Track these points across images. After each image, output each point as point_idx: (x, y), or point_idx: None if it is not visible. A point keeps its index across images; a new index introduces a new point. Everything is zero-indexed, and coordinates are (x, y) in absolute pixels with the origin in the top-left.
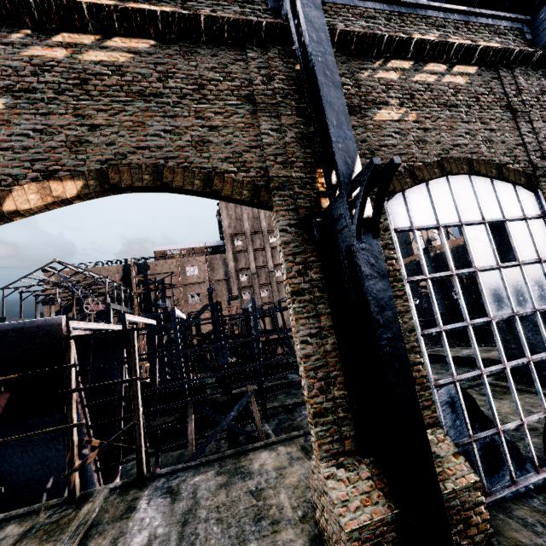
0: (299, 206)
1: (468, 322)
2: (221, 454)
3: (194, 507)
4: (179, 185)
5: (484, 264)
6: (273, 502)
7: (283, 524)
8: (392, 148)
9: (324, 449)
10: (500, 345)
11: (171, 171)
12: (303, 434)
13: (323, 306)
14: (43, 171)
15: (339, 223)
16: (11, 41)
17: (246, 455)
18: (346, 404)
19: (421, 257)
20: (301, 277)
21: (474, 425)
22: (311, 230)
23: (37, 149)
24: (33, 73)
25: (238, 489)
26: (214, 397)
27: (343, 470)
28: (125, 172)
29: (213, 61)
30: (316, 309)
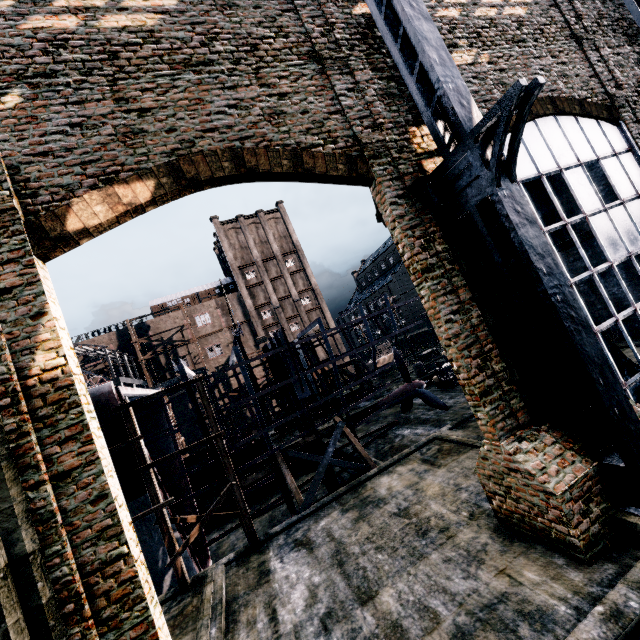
0: (402, 172)
1: (593, 271)
2: (335, 493)
3: (340, 547)
4: (266, 169)
5: (591, 208)
6: (428, 515)
7: (454, 528)
8: (475, 96)
9: (499, 427)
10: (625, 287)
11: (253, 154)
12: (415, 449)
13: (458, 279)
14: (100, 174)
15: (464, 178)
16: (0, 11)
17: (364, 486)
18: (508, 377)
19: (533, 210)
20: (426, 252)
21: (623, 372)
22: (427, 196)
23: (83, 149)
24: (44, 51)
25: (378, 516)
26: (301, 440)
27: (525, 442)
28: (200, 162)
29: (258, 15)
30: (450, 283)
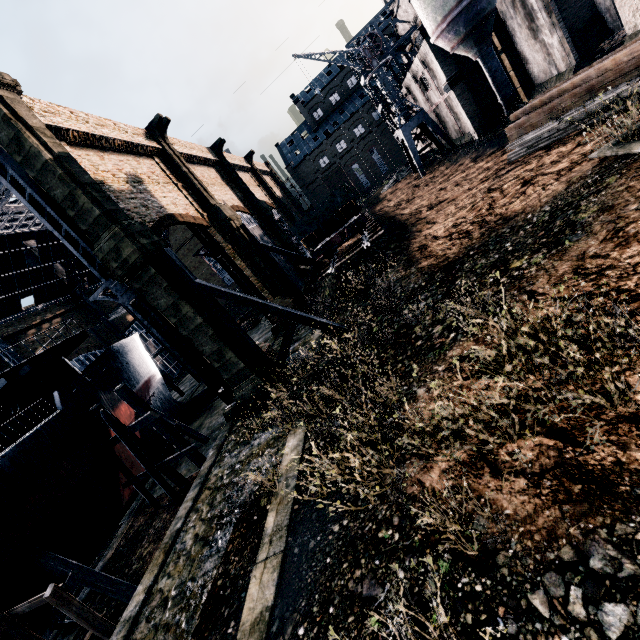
0: None
1: None
2: None
3: None
4: None
5: None
6: None
7: None
8: None
9: None
10: None
11: None
12: None
13: None
14: None
15: None
16: None
17: None
18: None
19: None
20: None
21: None
22: None
23: None
24: None
25: None
26: None
27: None
28: None
29: None
30: None
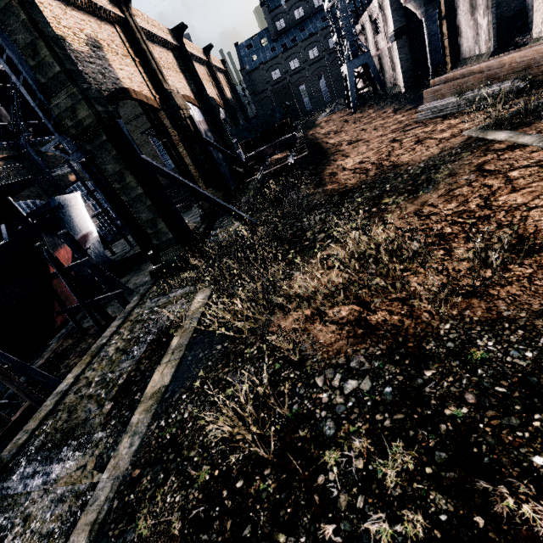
0: None
1: None
2: None
3: None
4: None
5: None
6: None
7: None
8: None
9: None
10: None
11: None
12: None
13: None
14: None
15: None
16: None
17: None
18: None
19: None
20: None
21: None
22: None
23: None
24: None
25: None
26: None
27: None
28: None
29: None
30: None
